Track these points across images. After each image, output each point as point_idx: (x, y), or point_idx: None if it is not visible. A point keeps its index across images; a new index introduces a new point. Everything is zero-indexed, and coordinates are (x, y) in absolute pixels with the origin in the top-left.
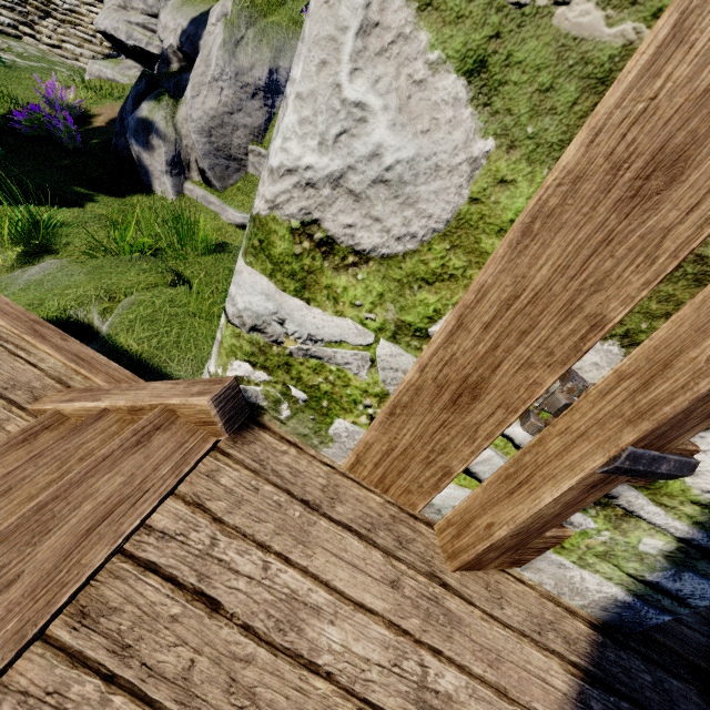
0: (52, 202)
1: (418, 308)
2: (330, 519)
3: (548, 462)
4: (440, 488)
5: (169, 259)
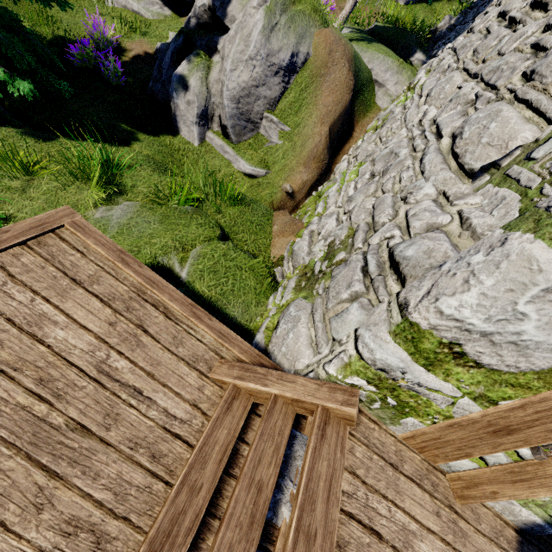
0: (108, 138)
1: (499, 393)
2: (402, 474)
3: (545, 477)
4: (459, 460)
5: (207, 207)
